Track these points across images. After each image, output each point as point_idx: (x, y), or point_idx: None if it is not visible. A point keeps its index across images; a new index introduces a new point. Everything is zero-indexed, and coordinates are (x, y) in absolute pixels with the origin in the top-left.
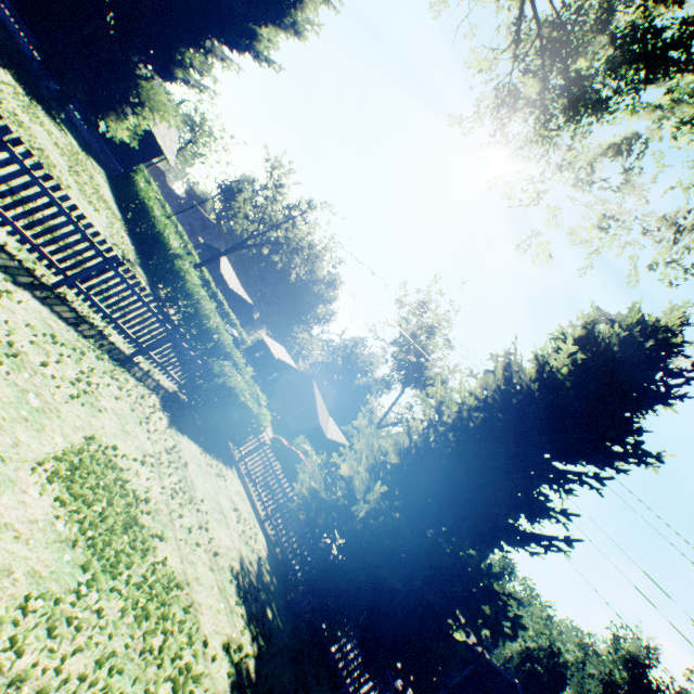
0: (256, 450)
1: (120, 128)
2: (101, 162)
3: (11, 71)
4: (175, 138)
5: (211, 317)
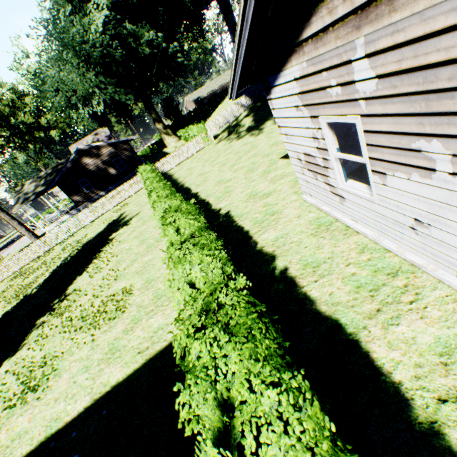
0: None
1: None
2: None
3: None
4: None
5: None
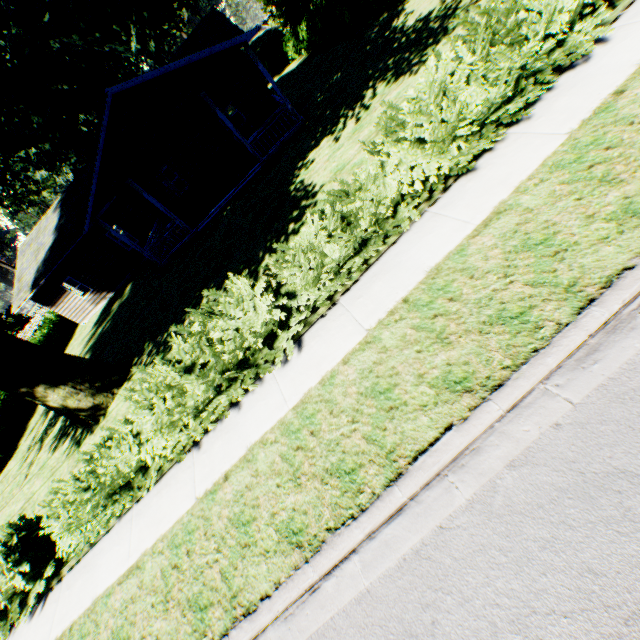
0: None
1: None
2: None
3: None
4: None
5: None
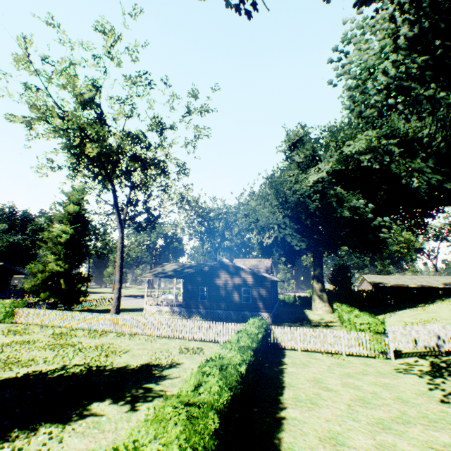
0: None
1: None
2: None
3: None
4: None
5: None
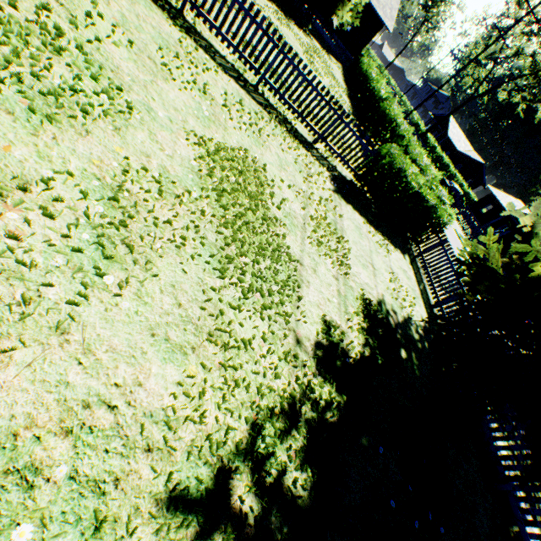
0: (433, 247)
1: (344, 13)
2: (339, 59)
3: (276, 5)
4: (394, 6)
5: (404, 136)
